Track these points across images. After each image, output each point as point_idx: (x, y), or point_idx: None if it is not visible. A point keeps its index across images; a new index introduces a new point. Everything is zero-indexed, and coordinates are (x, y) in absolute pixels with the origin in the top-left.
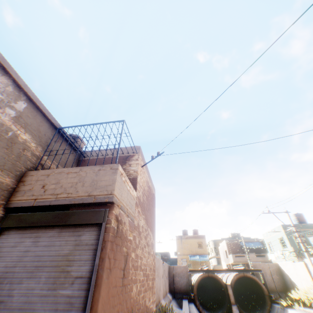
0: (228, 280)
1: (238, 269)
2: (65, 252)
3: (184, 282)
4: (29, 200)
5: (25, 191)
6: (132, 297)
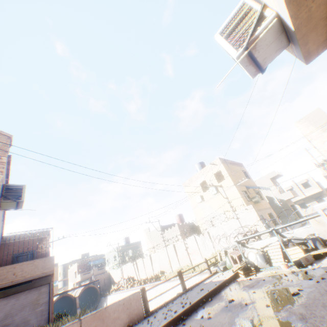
0: (77, 294)
1: (86, 283)
2: (35, 297)
3: None
4: (8, 282)
5: (3, 279)
6: None
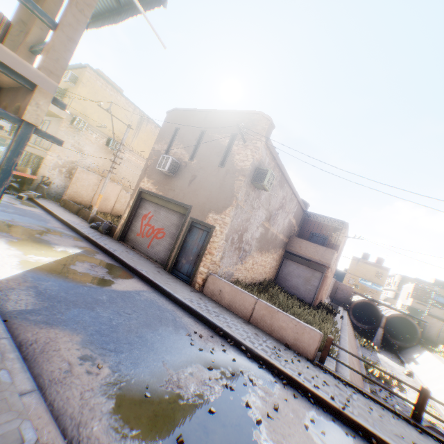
0: (386, 314)
1: (402, 312)
2: (308, 276)
3: (344, 297)
4: (294, 251)
5: (292, 246)
6: (322, 295)
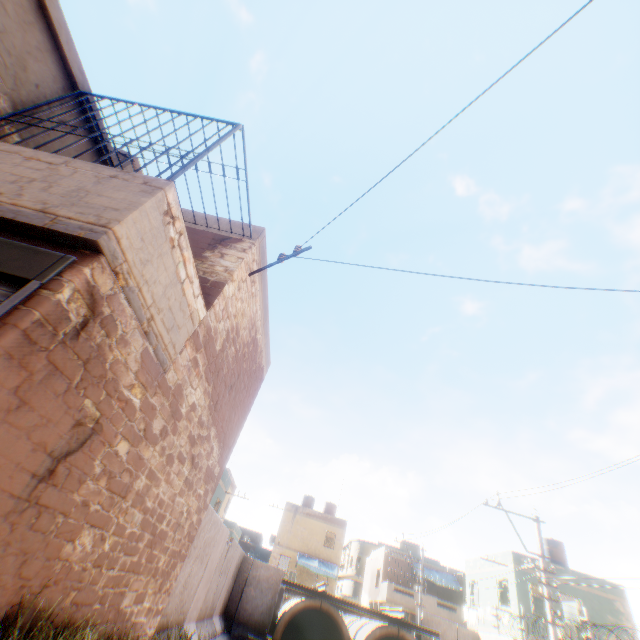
0: (360, 634)
1: (391, 615)
2: None
3: (263, 604)
4: None
5: None
6: (65, 559)
